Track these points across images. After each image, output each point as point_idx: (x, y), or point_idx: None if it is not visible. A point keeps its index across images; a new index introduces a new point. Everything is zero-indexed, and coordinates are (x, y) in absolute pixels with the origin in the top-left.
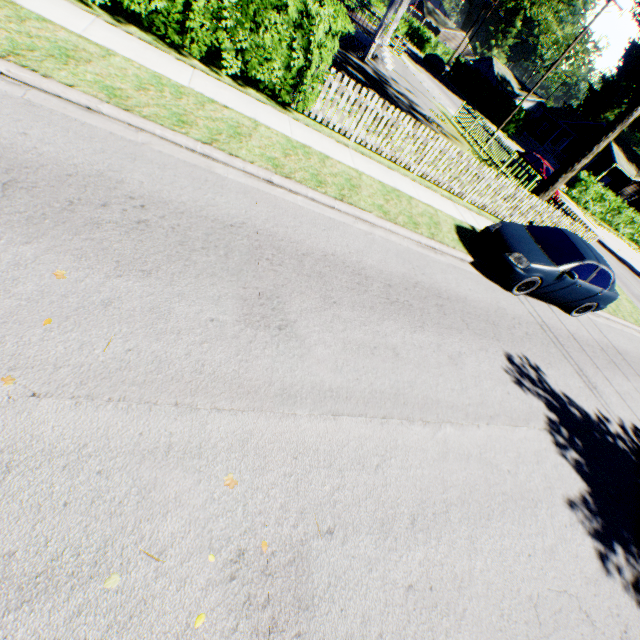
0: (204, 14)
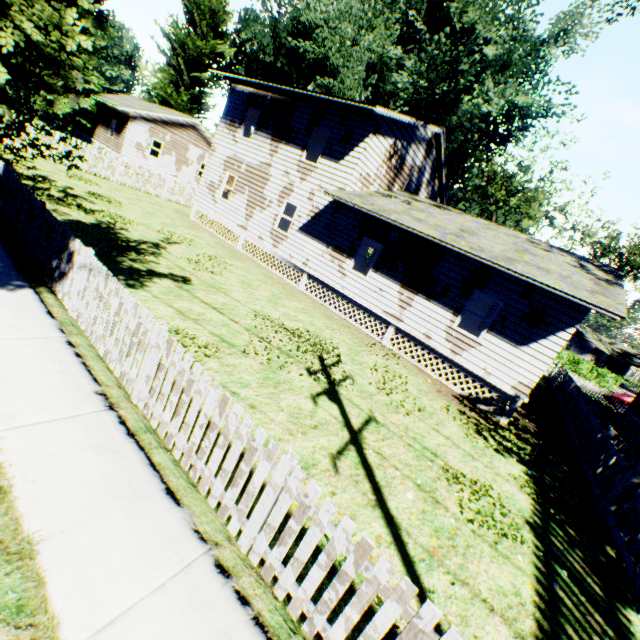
0: (588, 375)
